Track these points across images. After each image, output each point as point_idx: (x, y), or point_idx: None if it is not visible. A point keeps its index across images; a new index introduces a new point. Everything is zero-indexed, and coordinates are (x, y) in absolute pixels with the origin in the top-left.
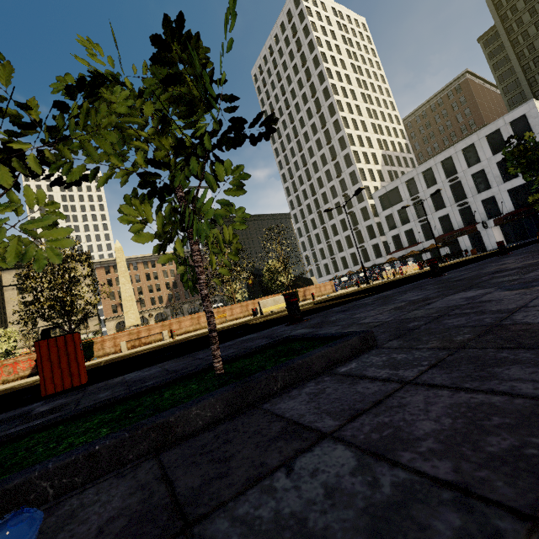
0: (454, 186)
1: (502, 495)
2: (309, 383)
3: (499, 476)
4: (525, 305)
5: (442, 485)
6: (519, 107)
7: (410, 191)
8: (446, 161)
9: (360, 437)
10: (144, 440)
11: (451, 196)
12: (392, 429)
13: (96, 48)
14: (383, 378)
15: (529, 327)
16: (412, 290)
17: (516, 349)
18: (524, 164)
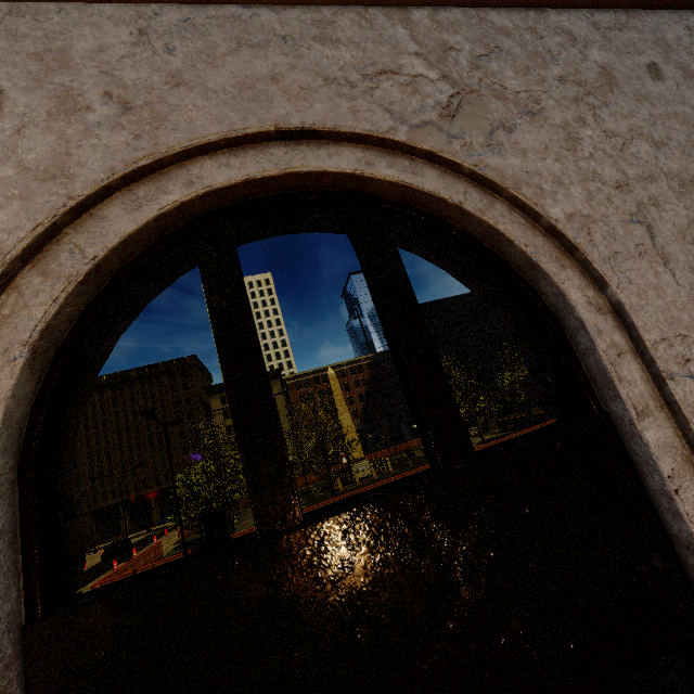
0: None
1: None
2: None
3: None
4: None
5: None
6: None
7: None
8: None
9: None
10: None
11: None
12: None
13: None
14: None
15: None
16: None
17: None
18: None
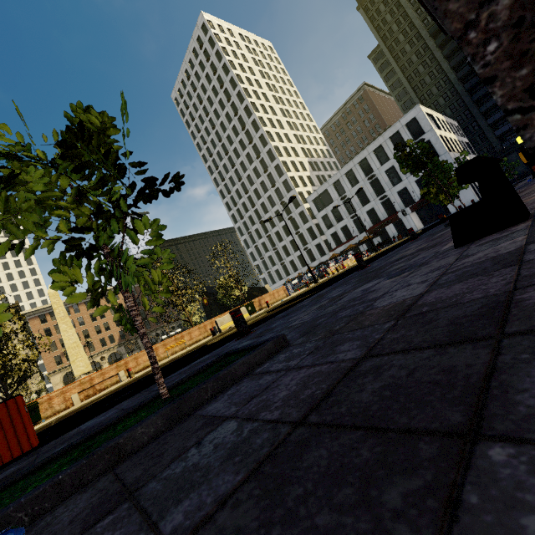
0: (373, 183)
1: (291, 417)
2: (232, 387)
3: (297, 409)
4: (387, 292)
5: (270, 422)
6: (409, 111)
7: (338, 192)
8: (363, 162)
9: (245, 412)
10: (100, 462)
11: (373, 192)
12: (264, 402)
13: (3, 128)
14: (278, 370)
15: (375, 311)
16: (339, 286)
17: (357, 329)
18: (411, 165)
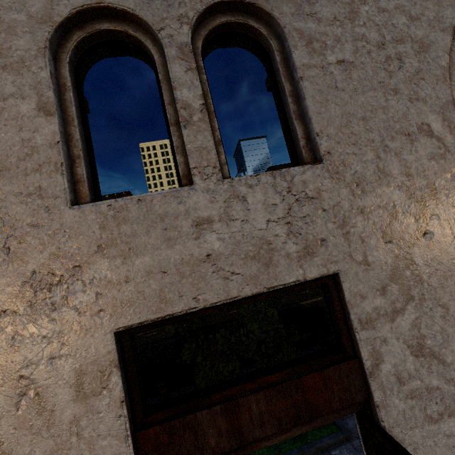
0: None
1: None
2: None
3: None
4: None
5: None
6: None
7: None
8: None
9: None
10: None
11: None
12: None
13: None
14: None
15: None
16: None
17: None
18: None
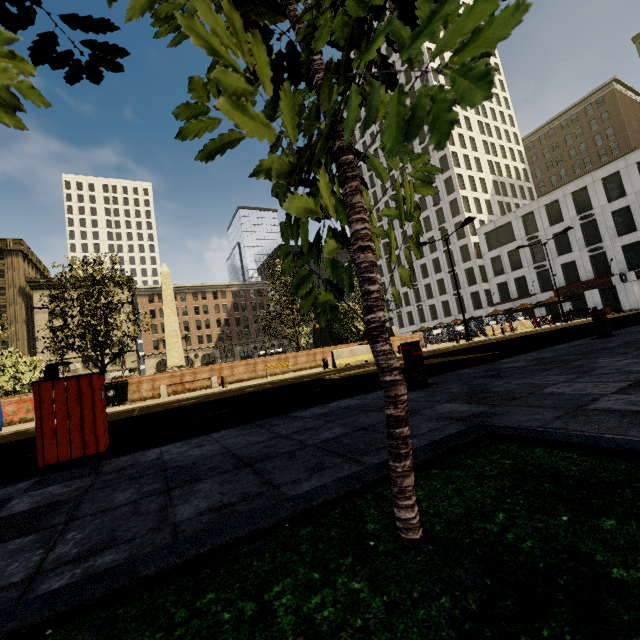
0: (586, 225)
1: None
2: None
3: None
4: None
5: None
6: None
7: (527, 229)
8: (579, 192)
9: None
10: None
11: (581, 238)
12: None
13: None
14: None
15: None
16: (598, 354)
17: None
18: None
